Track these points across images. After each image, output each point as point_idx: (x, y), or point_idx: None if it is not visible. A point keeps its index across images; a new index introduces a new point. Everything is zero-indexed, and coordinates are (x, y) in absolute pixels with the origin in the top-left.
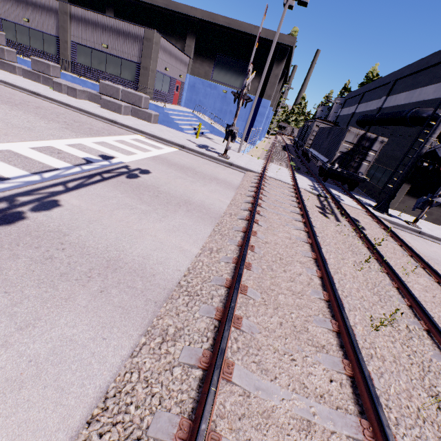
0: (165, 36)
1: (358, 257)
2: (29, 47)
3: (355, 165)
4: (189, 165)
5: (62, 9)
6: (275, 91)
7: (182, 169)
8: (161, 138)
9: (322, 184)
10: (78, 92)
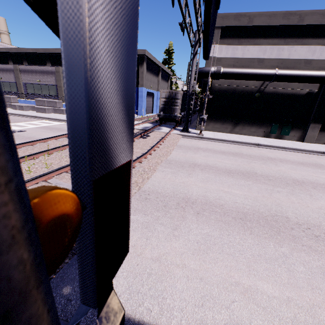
0: None
1: None
2: None
3: (172, 110)
4: (61, 127)
5: (15, 68)
6: (157, 81)
7: (52, 129)
8: (59, 119)
9: (156, 125)
10: (24, 107)
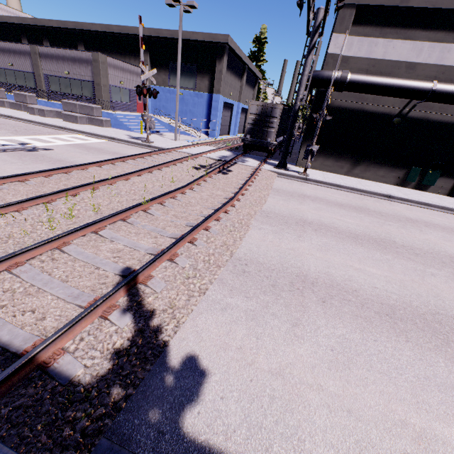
0: (126, 56)
1: (178, 183)
2: (13, 84)
3: (264, 133)
4: (102, 147)
5: (33, 51)
6: (240, 86)
7: (89, 149)
8: (97, 134)
9: (239, 154)
10: (46, 112)
